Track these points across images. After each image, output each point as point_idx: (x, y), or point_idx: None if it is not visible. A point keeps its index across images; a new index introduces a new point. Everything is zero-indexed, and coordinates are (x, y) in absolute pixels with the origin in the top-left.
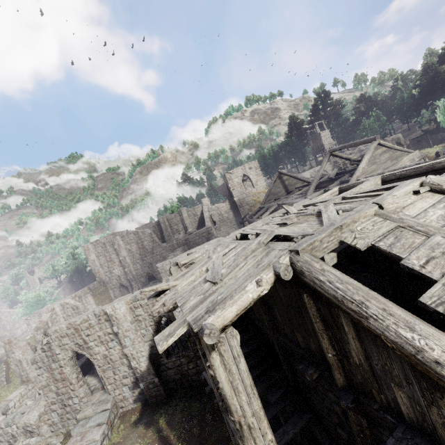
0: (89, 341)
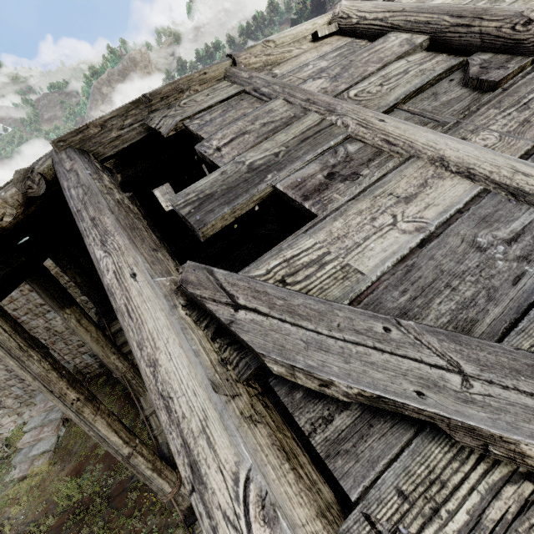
0: (20, 316)
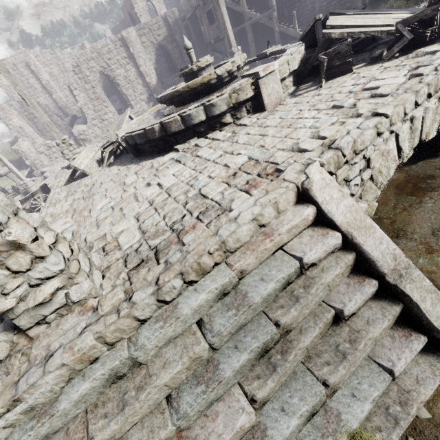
0: (111, 65)
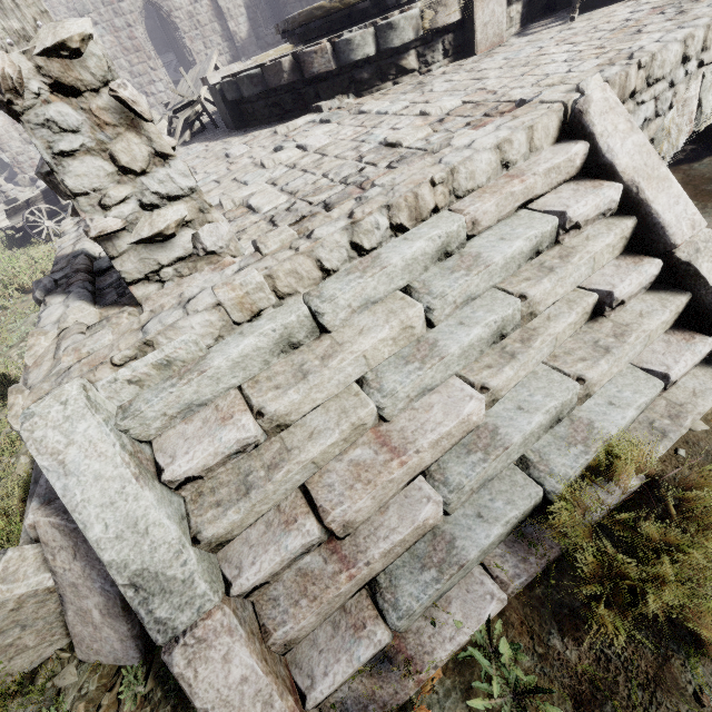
0: None
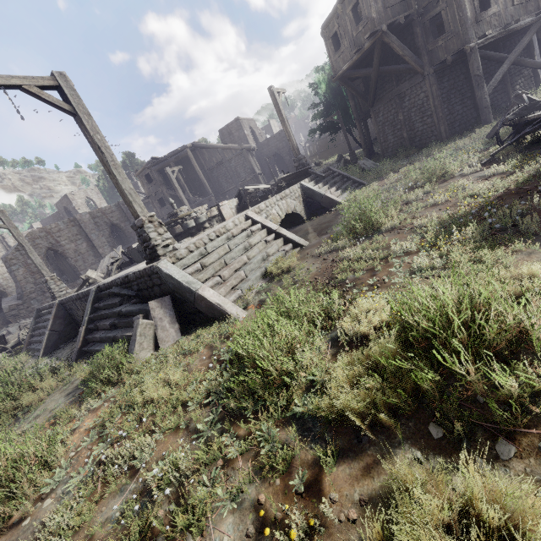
0: (61, 241)
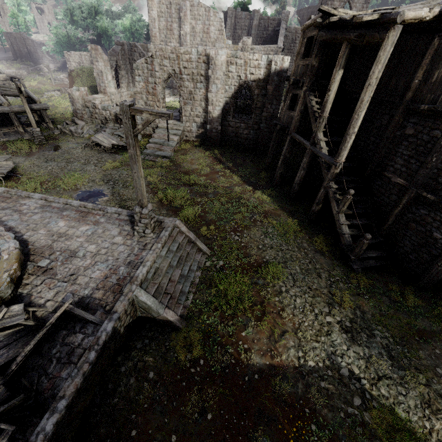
0: (184, 73)
